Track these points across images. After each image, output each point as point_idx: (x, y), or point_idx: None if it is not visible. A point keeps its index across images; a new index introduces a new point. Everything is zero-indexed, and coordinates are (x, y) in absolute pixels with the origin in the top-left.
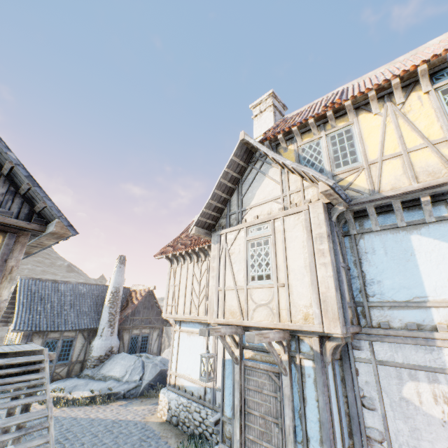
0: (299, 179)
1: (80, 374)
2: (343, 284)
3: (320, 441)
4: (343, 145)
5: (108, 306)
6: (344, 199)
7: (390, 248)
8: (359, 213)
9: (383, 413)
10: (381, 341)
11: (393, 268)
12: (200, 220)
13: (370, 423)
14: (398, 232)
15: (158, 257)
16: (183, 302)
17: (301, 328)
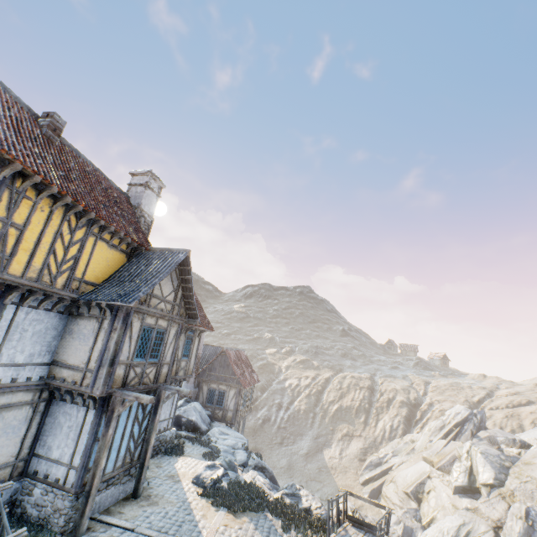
0: None
1: None
2: None
3: None
4: None
5: None
6: None
7: None
8: None
9: None
10: None
11: None
12: None
13: None
14: None
15: None
16: None
17: None
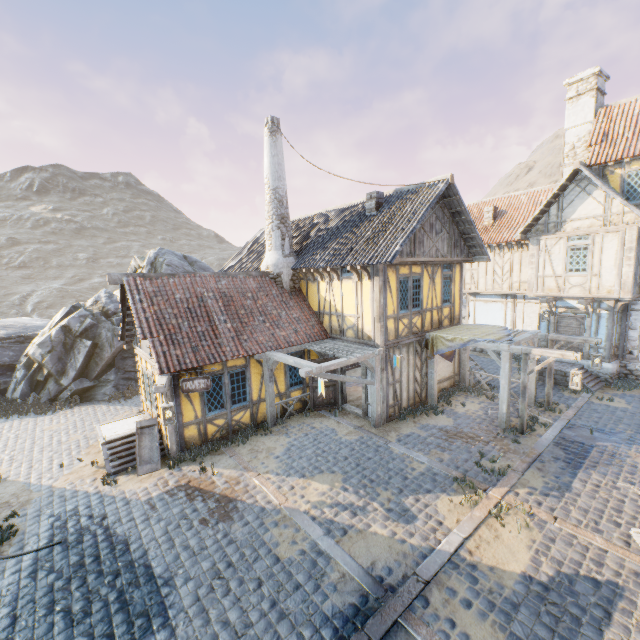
0: (621, 205)
1: None
2: (637, 275)
3: (604, 341)
4: None
5: None
6: None
7: None
8: None
9: None
10: None
11: None
12: (523, 230)
13: (631, 335)
14: None
15: None
16: (483, 282)
17: (604, 297)
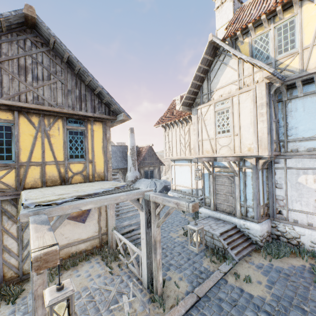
0: (250, 67)
1: None
2: (272, 131)
3: (252, 200)
4: (286, 35)
5: (130, 156)
6: (280, 79)
7: (307, 107)
8: (291, 85)
9: (286, 189)
10: (291, 158)
11: (307, 119)
12: (184, 102)
13: (278, 193)
14: (315, 96)
15: (156, 126)
16: (175, 150)
17: (246, 155)
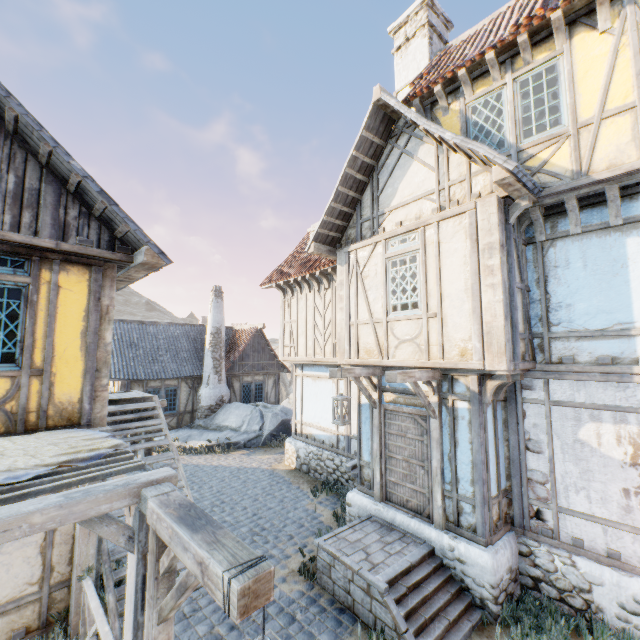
0: (464, 161)
1: (191, 424)
2: (516, 311)
3: (471, 481)
4: (540, 96)
5: (211, 351)
6: (530, 190)
7: (593, 258)
8: (553, 208)
9: (551, 456)
10: (560, 379)
11: (592, 286)
12: (320, 234)
13: (533, 466)
14: (609, 235)
15: (266, 286)
16: (303, 341)
17: (456, 366)
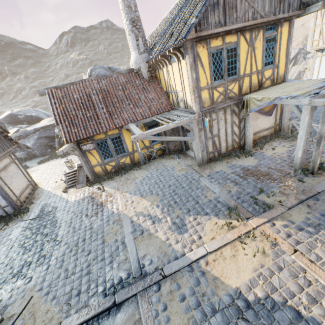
0: None
1: None
2: None
3: None
4: None
5: None
6: None
7: None
8: None
9: None
10: None
11: None
12: None
13: None
14: None
15: None
16: None
17: None
